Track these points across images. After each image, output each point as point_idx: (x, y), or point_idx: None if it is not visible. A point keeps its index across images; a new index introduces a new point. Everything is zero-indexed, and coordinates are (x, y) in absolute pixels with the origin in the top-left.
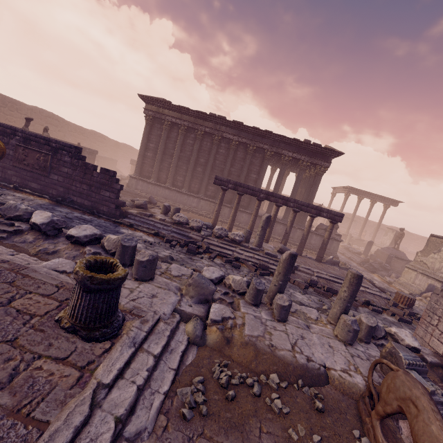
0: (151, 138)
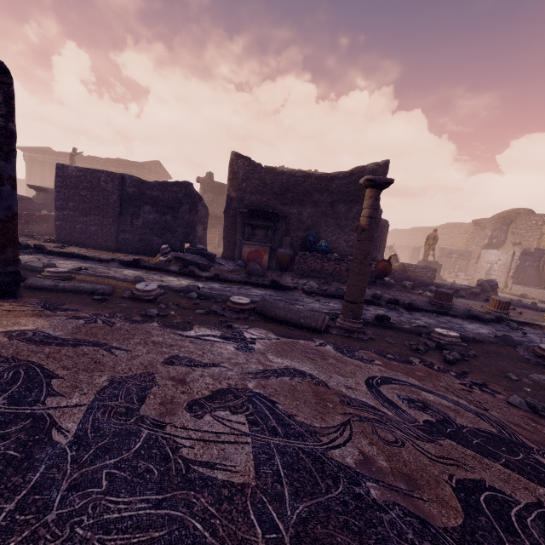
0: (33, 173)
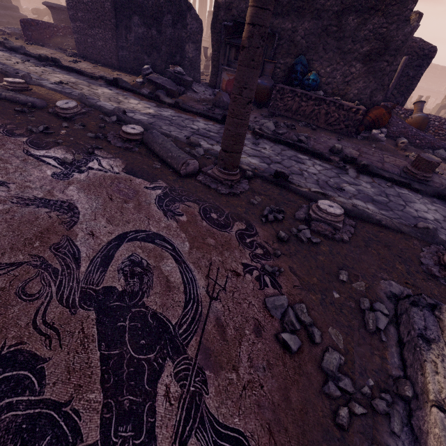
0: None
